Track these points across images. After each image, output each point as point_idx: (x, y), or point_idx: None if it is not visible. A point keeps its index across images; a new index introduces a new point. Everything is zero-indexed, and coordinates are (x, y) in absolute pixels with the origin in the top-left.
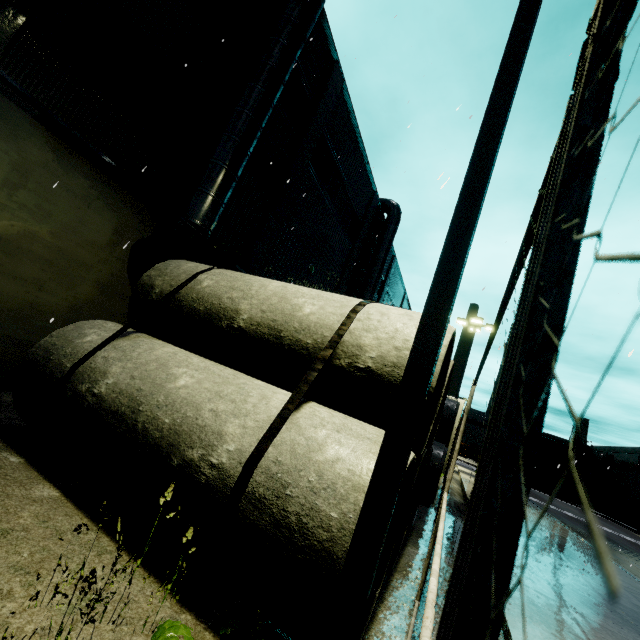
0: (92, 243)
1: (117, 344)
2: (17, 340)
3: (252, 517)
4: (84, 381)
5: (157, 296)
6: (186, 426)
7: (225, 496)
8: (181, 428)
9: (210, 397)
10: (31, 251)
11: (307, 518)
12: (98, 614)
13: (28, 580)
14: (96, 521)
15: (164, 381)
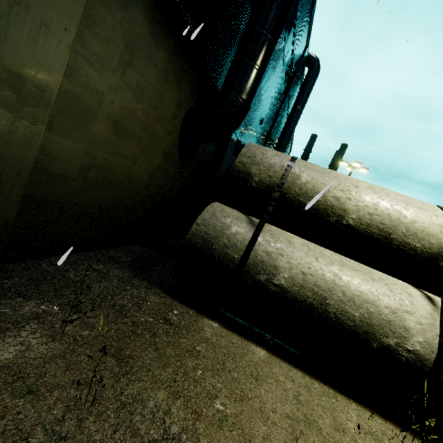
0: (164, 117)
1: (262, 237)
2: (121, 207)
3: None
4: (260, 272)
5: (257, 184)
6: (375, 320)
7: (425, 372)
8: (372, 321)
9: (377, 295)
10: (131, 130)
11: None
12: None
13: (350, 437)
14: (301, 369)
15: (332, 279)
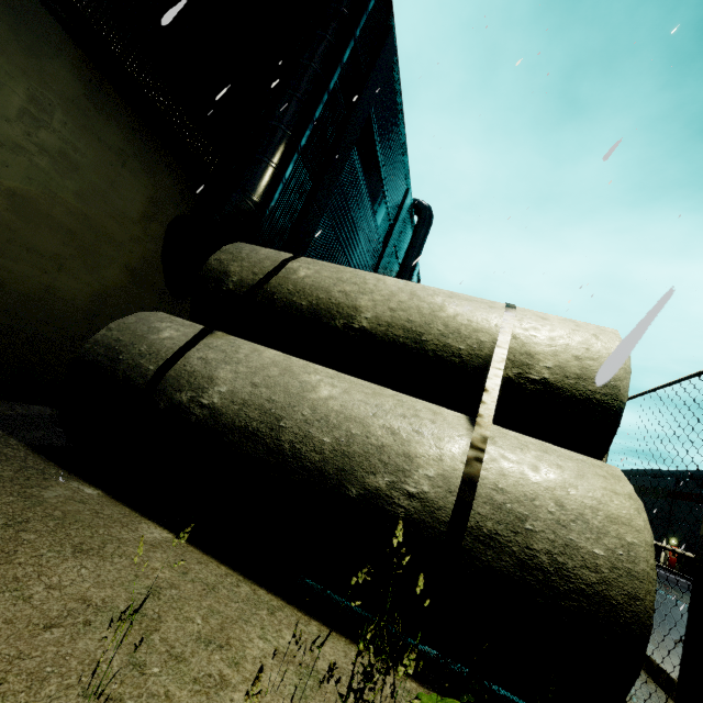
0: (124, 214)
1: (209, 342)
2: (28, 335)
3: (485, 558)
4: (182, 388)
5: (236, 286)
6: (357, 446)
7: (439, 533)
8: (351, 449)
9: (372, 411)
10: (51, 216)
11: (563, 557)
12: (332, 694)
13: (228, 657)
14: (235, 569)
15: (301, 390)
